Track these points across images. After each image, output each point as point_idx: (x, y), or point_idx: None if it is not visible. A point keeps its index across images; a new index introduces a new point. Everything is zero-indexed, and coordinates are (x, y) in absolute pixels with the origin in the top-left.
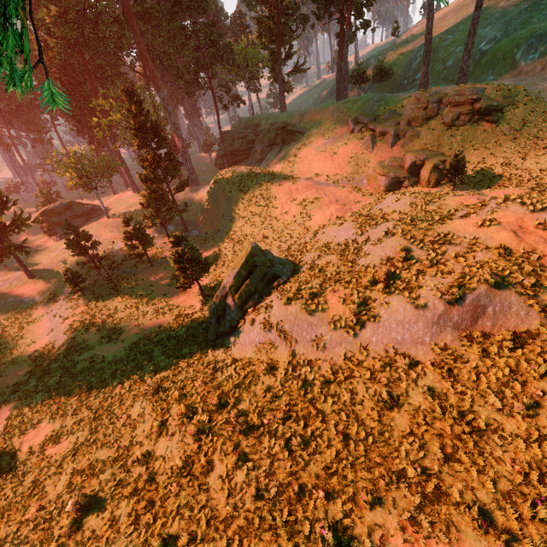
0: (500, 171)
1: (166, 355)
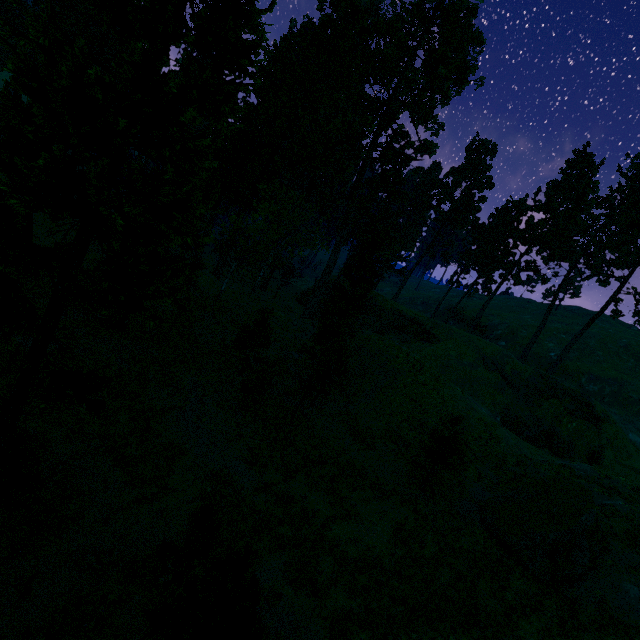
0: (611, 472)
1: (493, 581)
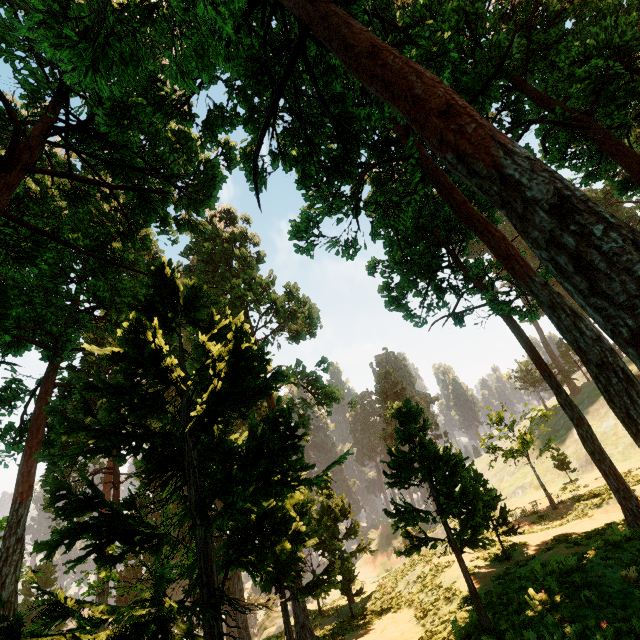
0: None
1: None
